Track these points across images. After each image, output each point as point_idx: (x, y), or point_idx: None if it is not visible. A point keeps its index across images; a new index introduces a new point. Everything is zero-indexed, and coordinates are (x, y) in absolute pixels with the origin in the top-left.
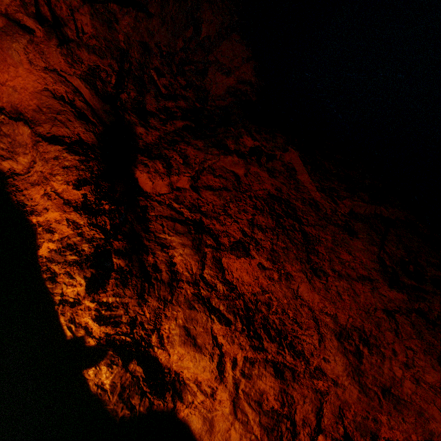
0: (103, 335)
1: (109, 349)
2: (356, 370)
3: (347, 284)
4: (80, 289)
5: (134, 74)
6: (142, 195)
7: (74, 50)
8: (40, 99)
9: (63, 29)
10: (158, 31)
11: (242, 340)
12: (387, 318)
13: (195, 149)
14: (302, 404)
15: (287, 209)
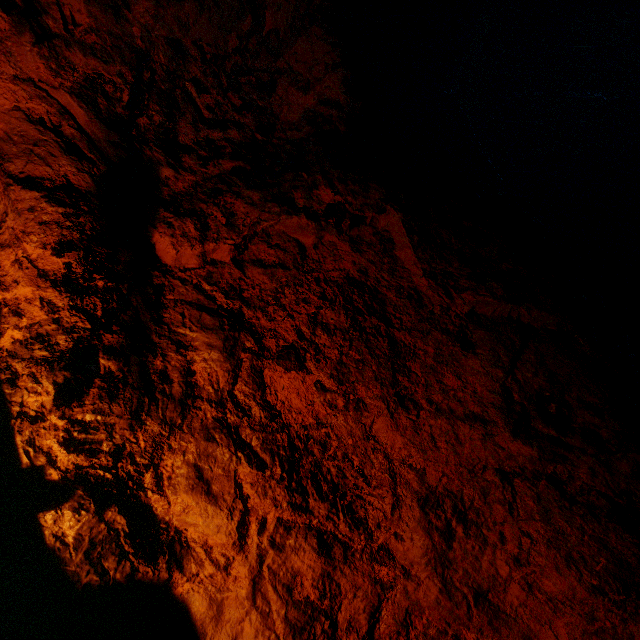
0: (72, 466)
1: (79, 488)
2: (441, 557)
3: (447, 425)
4: (46, 399)
5: (160, 87)
6: (159, 269)
7: (61, 51)
8: (10, 123)
9: (41, 19)
10: (195, 22)
11: (279, 493)
12: (501, 483)
13: (247, 203)
14: (351, 599)
15: (372, 302)
